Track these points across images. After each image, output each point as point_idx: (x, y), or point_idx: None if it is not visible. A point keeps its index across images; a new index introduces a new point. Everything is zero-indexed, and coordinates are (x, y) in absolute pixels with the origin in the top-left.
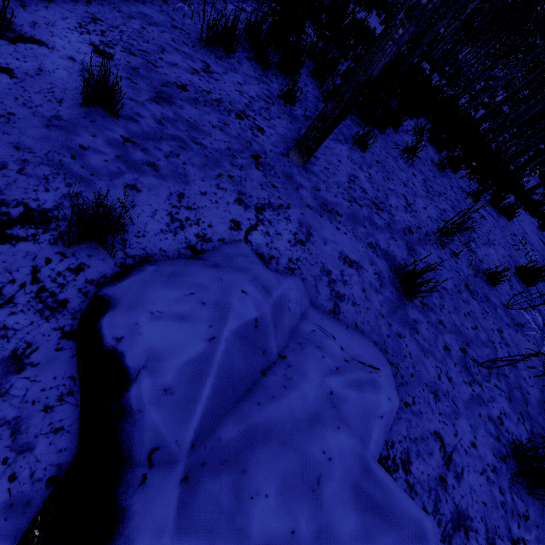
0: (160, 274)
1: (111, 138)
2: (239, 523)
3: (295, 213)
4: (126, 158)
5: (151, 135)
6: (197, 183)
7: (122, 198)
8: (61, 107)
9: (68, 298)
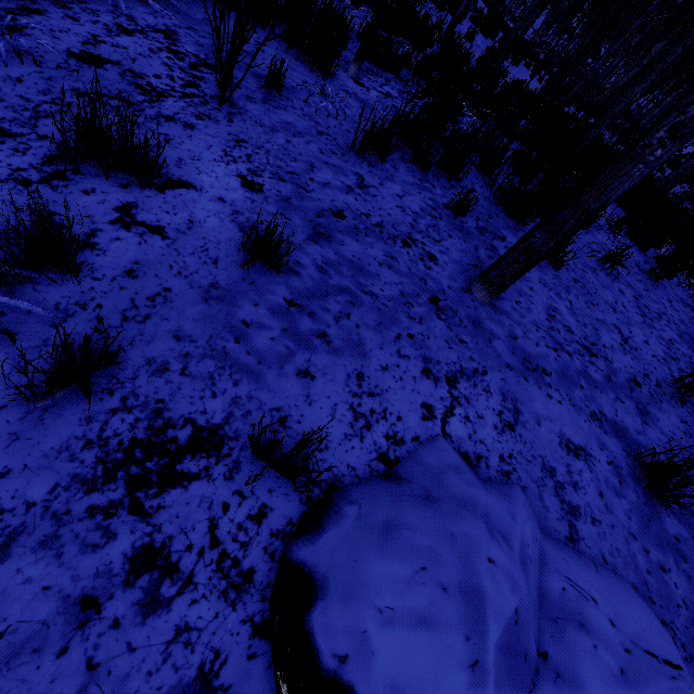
0: (369, 526)
1: (273, 304)
2: None
3: (495, 379)
4: (293, 331)
5: (315, 291)
6: (375, 353)
7: (296, 393)
8: (217, 270)
9: (253, 565)
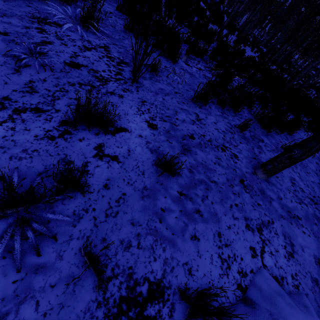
0: None
1: (173, 195)
2: None
3: (278, 226)
4: (185, 211)
5: (190, 184)
6: (223, 219)
7: (192, 251)
8: (145, 178)
9: None
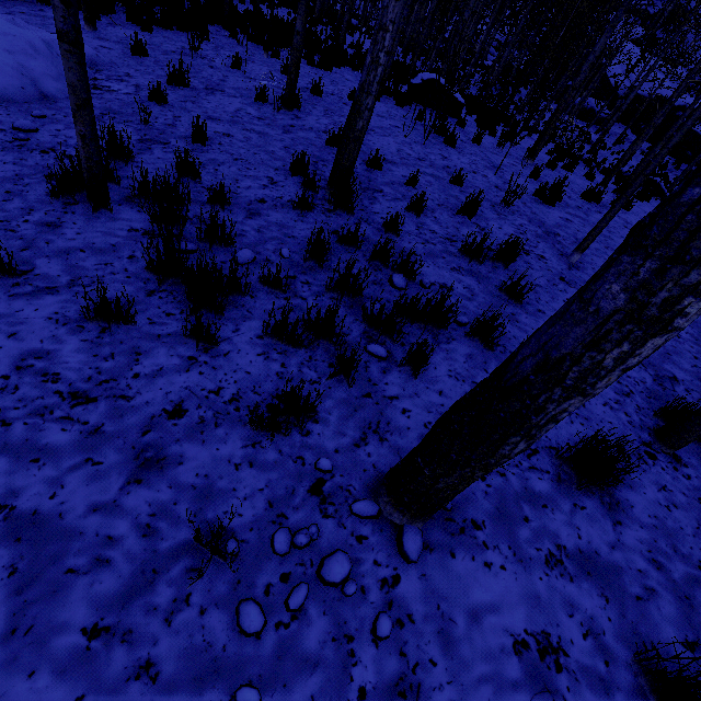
0: None
1: None
2: None
3: None
4: None
5: None
6: None
7: None
8: None
9: None
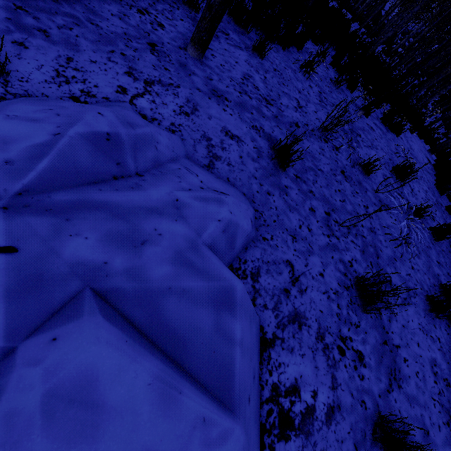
0: (29, 99)
1: (2, 3)
2: (52, 245)
3: (184, 92)
4: (16, 21)
5: (45, 9)
6: (87, 53)
7: (8, 50)
8: None
9: None
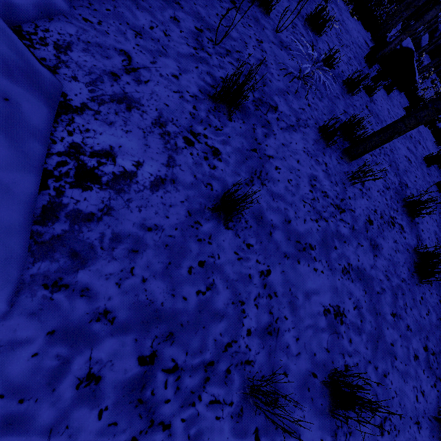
0: None
1: None
2: None
3: None
4: None
5: None
6: None
7: None
8: None
9: None
